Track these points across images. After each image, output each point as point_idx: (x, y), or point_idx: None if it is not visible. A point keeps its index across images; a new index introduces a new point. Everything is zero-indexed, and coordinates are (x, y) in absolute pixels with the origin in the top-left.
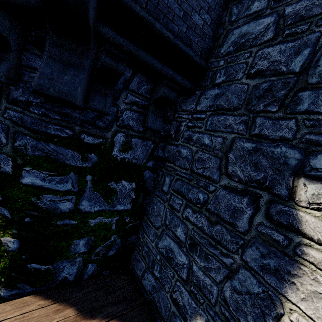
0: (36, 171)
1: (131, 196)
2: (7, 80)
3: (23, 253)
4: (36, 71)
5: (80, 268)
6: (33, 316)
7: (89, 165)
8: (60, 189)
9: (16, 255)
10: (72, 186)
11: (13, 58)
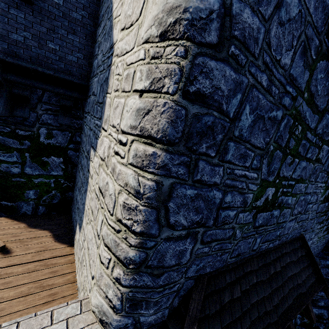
0: None
1: (61, 167)
2: None
3: None
4: None
5: (34, 208)
6: (3, 224)
7: (25, 147)
8: (10, 161)
9: None
10: (17, 159)
11: None
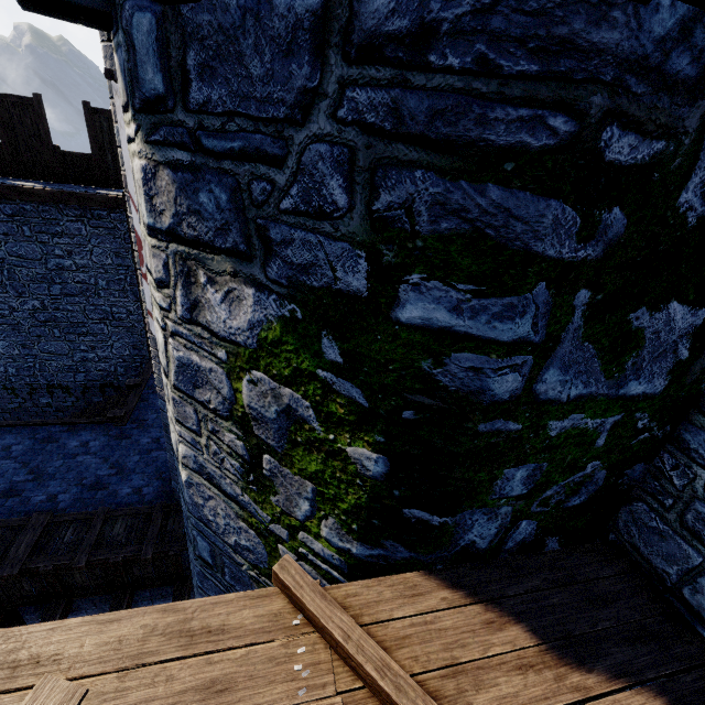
0: (439, 285)
1: (677, 355)
2: None
3: (396, 486)
4: None
5: (502, 528)
6: (443, 625)
7: (593, 252)
8: (500, 338)
9: (381, 488)
10: (532, 327)
11: None
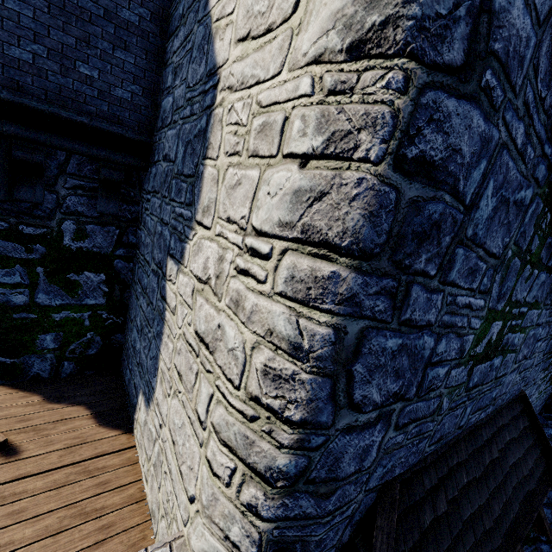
0: None
1: (103, 289)
2: None
3: None
4: None
5: (54, 366)
6: None
7: (37, 256)
8: (9, 282)
9: None
10: (22, 279)
11: None
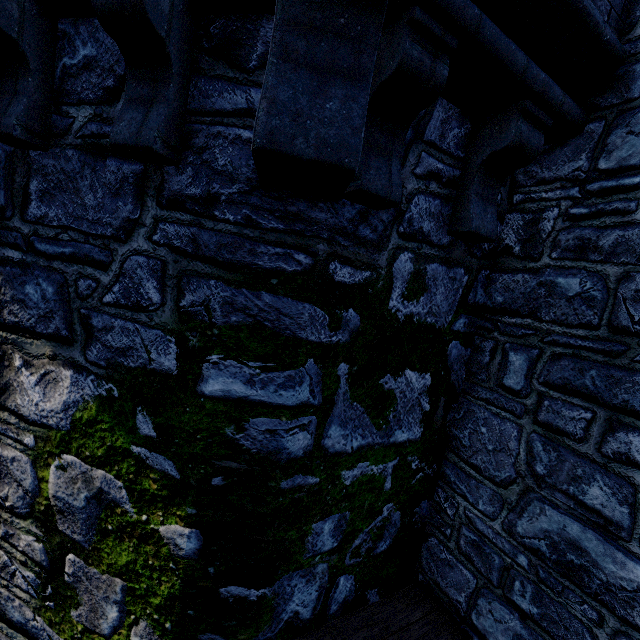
0: (234, 363)
1: (422, 408)
2: (164, 149)
3: (210, 562)
4: (225, 119)
5: (323, 589)
6: None
7: (343, 337)
8: (287, 403)
9: (196, 568)
10: (310, 392)
11: (175, 93)
